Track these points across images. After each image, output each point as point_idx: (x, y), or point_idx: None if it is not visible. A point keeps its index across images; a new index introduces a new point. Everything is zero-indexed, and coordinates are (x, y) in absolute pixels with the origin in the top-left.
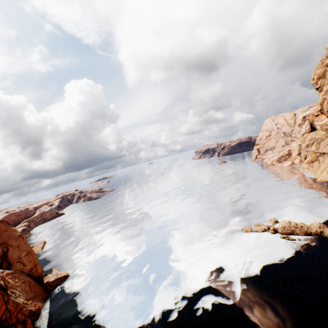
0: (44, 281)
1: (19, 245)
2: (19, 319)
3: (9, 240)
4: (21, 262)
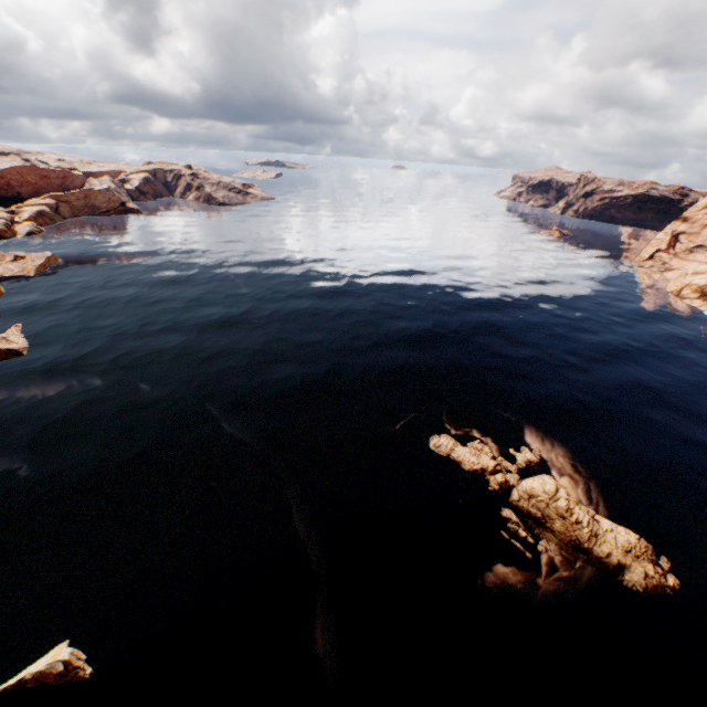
0: None
1: None
2: None
3: None
4: None
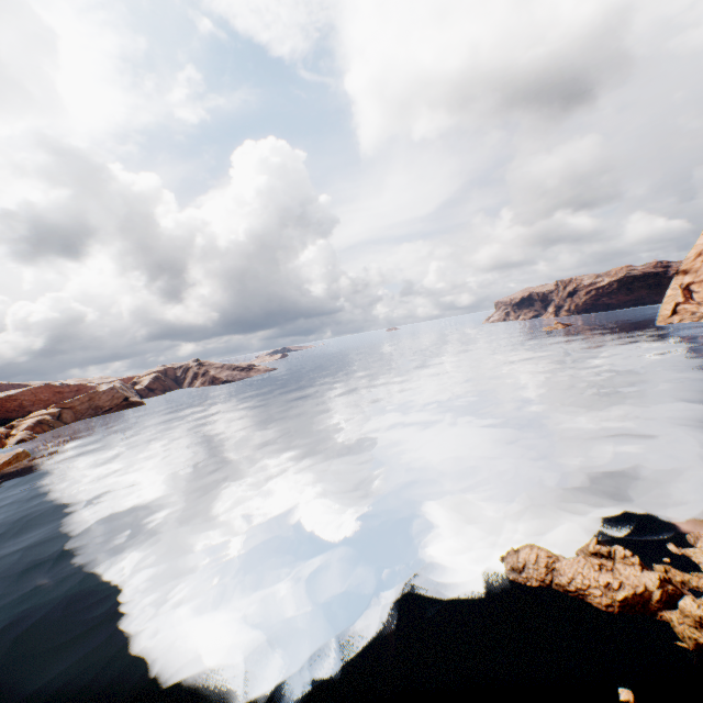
0: None
1: None
2: None
3: None
4: None
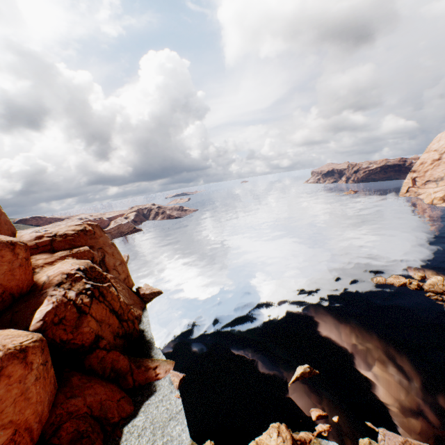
0: (140, 292)
1: (113, 253)
2: (129, 318)
3: (105, 246)
4: (117, 270)
